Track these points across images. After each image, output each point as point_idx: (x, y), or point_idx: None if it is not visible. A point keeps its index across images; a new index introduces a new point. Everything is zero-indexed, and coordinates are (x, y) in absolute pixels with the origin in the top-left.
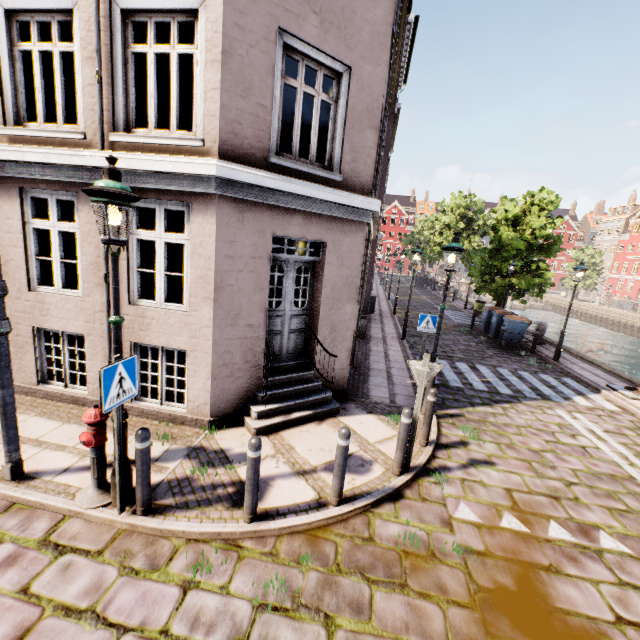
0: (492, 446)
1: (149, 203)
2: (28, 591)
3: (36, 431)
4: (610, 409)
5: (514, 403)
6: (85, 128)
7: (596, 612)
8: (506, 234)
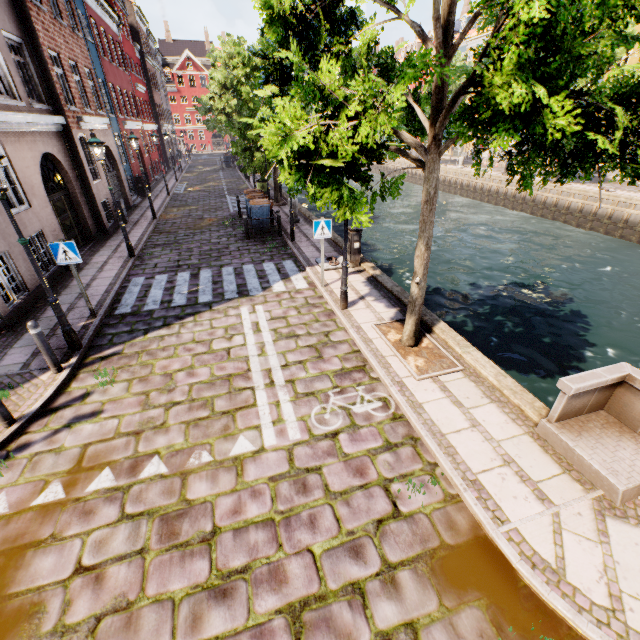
0: (121, 387)
1: None
2: None
3: None
4: (299, 289)
5: (201, 313)
6: None
7: (56, 576)
8: (250, 97)
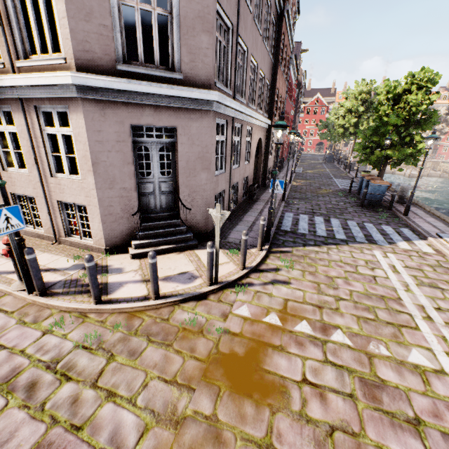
0: (297, 272)
1: (48, 108)
2: None
3: None
4: (425, 251)
5: (341, 245)
6: (3, 60)
7: (290, 374)
8: (385, 113)
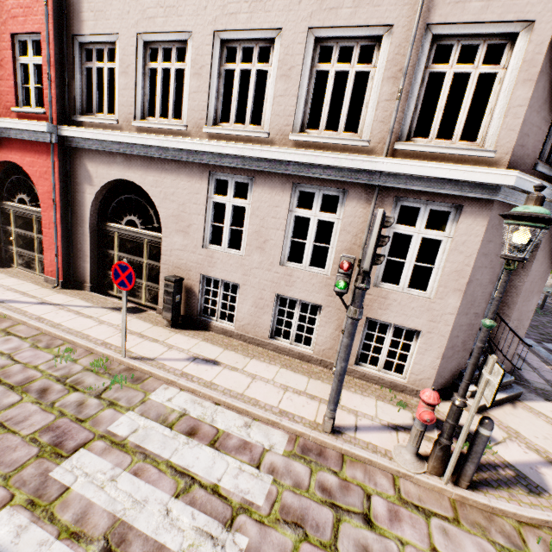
0: None
1: (415, 203)
2: (438, 551)
3: (297, 383)
4: None
5: None
6: (370, 137)
7: None
8: None
